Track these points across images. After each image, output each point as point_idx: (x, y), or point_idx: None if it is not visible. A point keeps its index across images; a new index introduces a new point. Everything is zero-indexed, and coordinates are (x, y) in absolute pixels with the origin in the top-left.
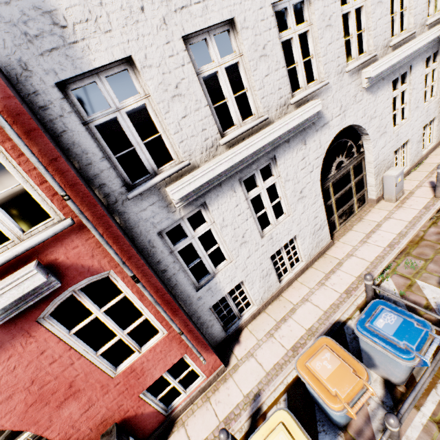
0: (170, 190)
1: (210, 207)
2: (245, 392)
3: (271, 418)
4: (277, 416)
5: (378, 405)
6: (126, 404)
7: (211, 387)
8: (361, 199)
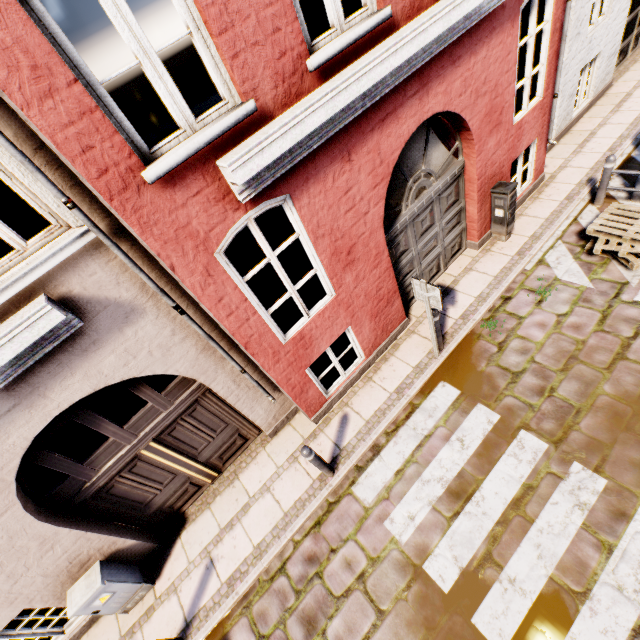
0: None
1: None
2: (574, 183)
3: None
4: None
5: None
6: (504, 169)
7: (534, 193)
8: (637, 37)
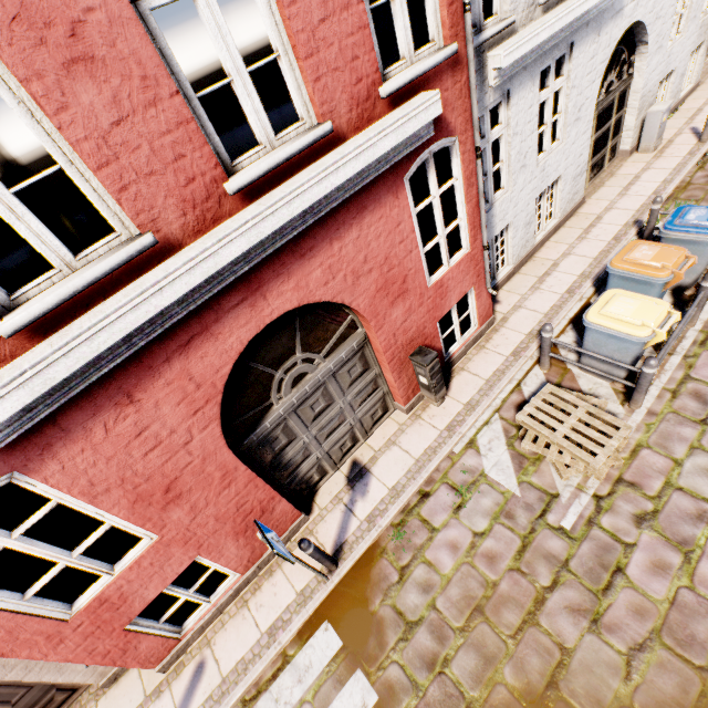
0: (503, 51)
1: (511, 99)
2: (525, 332)
3: (603, 296)
4: (609, 293)
5: None
6: (428, 329)
7: (481, 339)
8: (614, 148)
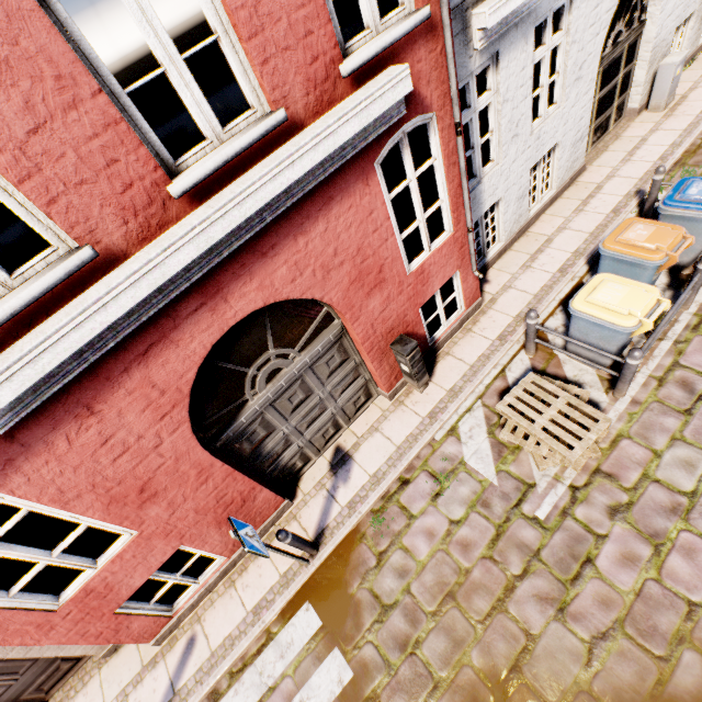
0: (488, 8)
1: (500, 62)
2: (513, 315)
3: (591, 281)
4: (597, 278)
5: (664, 290)
6: (409, 316)
7: (468, 322)
8: (620, 107)
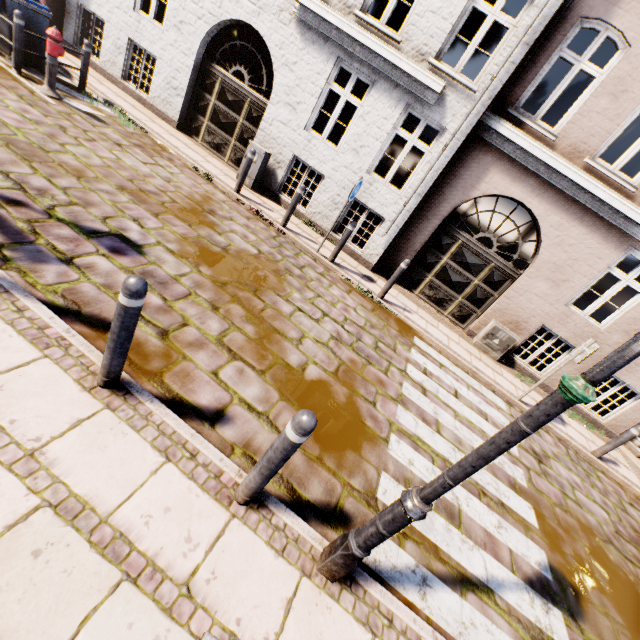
0: None
1: None
2: None
3: None
4: None
5: None
6: None
7: None
8: (239, 154)
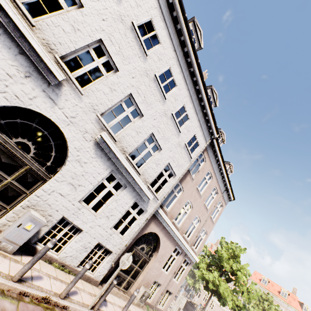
0: None
1: None
2: None
3: None
4: None
5: None
6: None
7: None
8: None
